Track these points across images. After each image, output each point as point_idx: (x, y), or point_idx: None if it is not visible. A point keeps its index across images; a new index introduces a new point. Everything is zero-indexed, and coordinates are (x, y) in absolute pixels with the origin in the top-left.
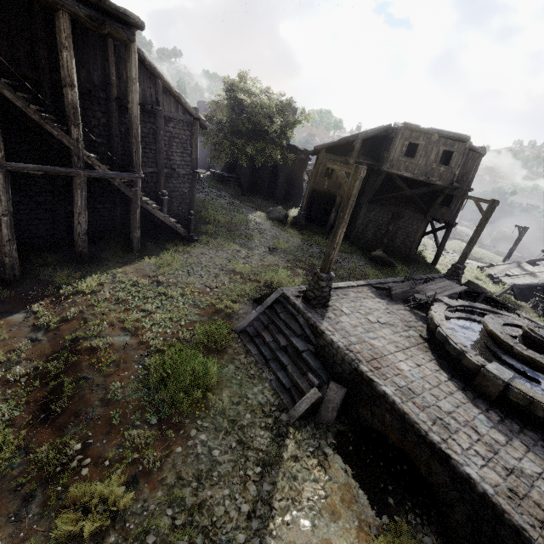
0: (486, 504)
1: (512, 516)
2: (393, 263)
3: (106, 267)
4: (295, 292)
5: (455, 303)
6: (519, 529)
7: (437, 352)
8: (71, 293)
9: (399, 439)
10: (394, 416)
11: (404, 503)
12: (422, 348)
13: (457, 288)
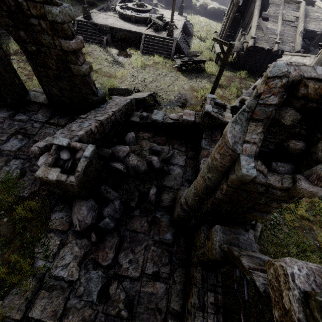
0: (137, 34)
1: (140, 32)
2: (95, 3)
3: (6, 42)
4: (80, 19)
5: (121, 4)
6: (141, 33)
7: (123, 19)
8: (14, 51)
9: (124, 36)
10: (121, 31)
11: (130, 47)
12: (119, 20)
13: (119, 0)
